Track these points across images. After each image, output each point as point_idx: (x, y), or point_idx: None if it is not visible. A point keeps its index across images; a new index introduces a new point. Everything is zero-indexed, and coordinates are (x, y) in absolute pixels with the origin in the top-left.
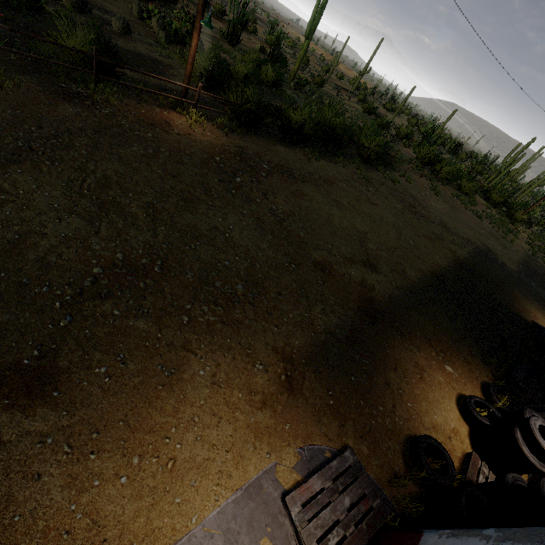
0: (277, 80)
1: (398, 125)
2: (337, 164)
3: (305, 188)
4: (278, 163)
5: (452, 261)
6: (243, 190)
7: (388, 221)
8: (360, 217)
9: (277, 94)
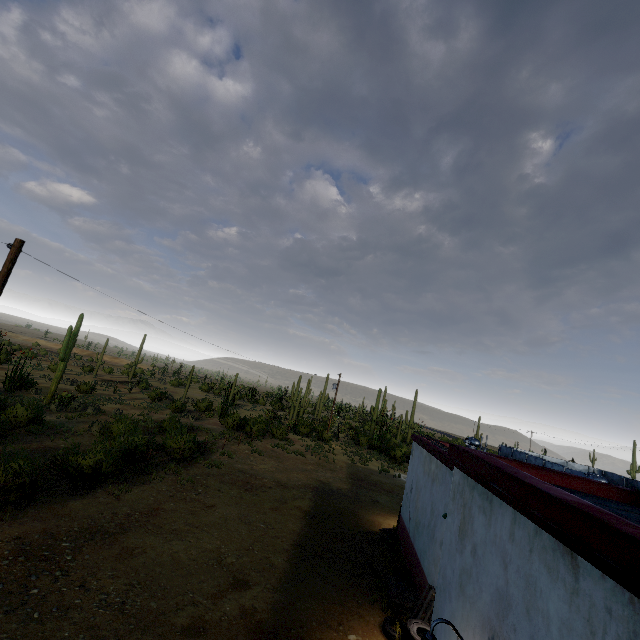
0: (34, 416)
1: (193, 397)
2: (153, 482)
3: (130, 540)
4: (81, 528)
5: (303, 518)
6: (50, 601)
7: (233, 517)
8: (205, 533)
9: (38, 431)
